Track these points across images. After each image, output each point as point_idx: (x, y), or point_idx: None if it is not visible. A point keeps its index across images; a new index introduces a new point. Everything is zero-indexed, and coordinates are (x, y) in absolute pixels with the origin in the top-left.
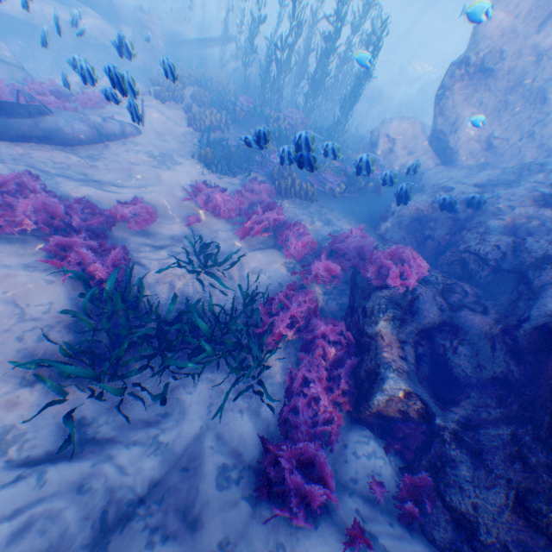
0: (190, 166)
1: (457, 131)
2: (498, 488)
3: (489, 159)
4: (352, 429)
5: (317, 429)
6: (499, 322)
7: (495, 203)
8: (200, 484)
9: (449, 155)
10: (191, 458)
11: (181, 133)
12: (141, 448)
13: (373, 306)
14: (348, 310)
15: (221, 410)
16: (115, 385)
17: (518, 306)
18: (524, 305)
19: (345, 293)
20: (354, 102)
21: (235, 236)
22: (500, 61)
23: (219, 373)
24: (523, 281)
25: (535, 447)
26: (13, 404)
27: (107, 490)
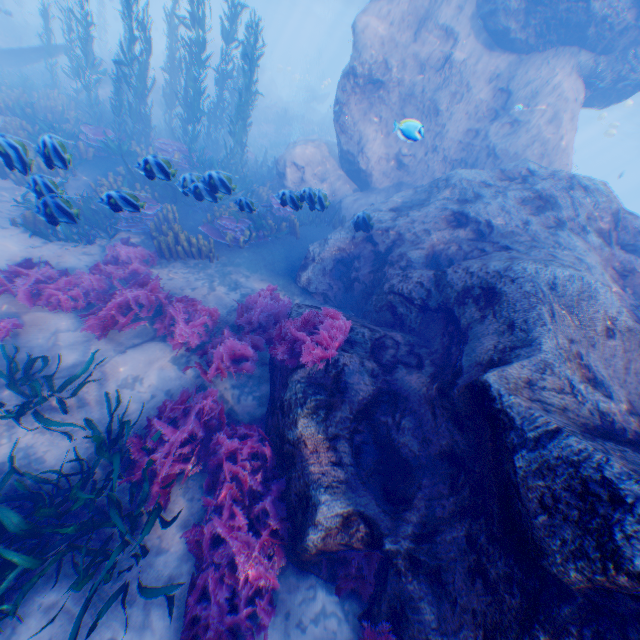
0: (7, 238)
1: (365, 151)
2: (466, 630)
3: (403, 178)
4: (296, 581)
5: (238, 619)
6: (436, 378)
7: (413, 230)
8: None
9: (364, 178)
10: None
11: None
12: None
13: (291, 399)
14: (269, 403)
15: None
16: None
17: (451, 352)
18: (456, 350)
19: (265, 379)
20: (244, 125)
21: (90, 336)
22: (388, 72)
23: (68, 585)
24: (451, 320)
25: (493, 552)
26: None
27: None
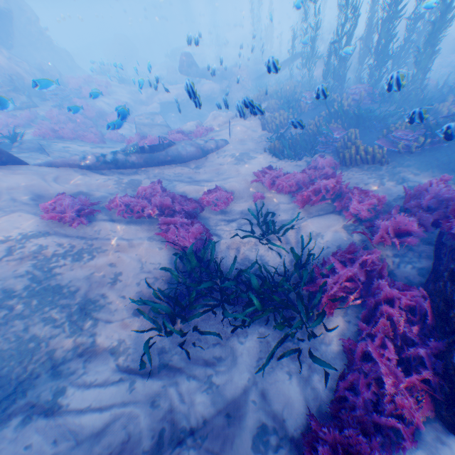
0: (261, 158)
1: None
2: None
3: None
4: (444, 439)
5: (380, 421)
6: None
7: None
8: (236, 436)
9: None
10: (234, 406)
11: (257, 136)
12: (197, 383)
13: None
14: (430, 275)
15: (264, 366)
16: (186, 325)
17: None
18: None
19: (427, 256)
20: (430, 51)
21: (294, 206)
22: None
23: (270, 329)
24: None
25: None
26: (127, 327)
27: (168, 410)
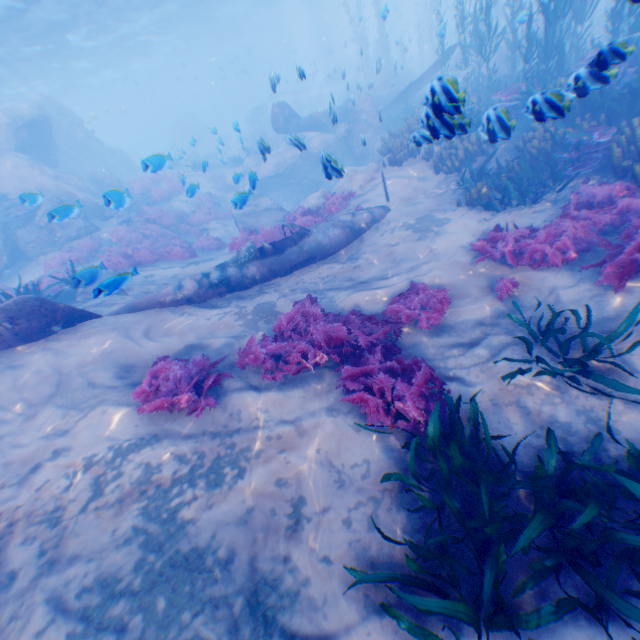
0: (459, 218)
1: None
2: None
3: None
4: None
5: None
6: None
7: None
8: None
9: None
10: None
11: (430, 186)
12: None
13: None
14: None
15: None
16: (505, 633)
17: None
18: None
19: None
20: None
21: (594, 290)
22: None
23: None
24: None
25: None
26: None
27: None
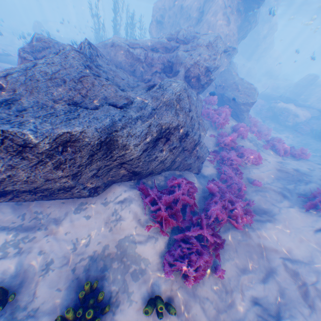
0: None
1: None
2: None
3: None
4: None
5: None
6: None
7: None
8: None
9: None
10: None
11: None
12: None
13: None
14: None
15: None
16: None
17: None
18: None
19: None
20: None
21: None
22: (163, 18)
23: None
24: None
25: None
26: None
27: None
